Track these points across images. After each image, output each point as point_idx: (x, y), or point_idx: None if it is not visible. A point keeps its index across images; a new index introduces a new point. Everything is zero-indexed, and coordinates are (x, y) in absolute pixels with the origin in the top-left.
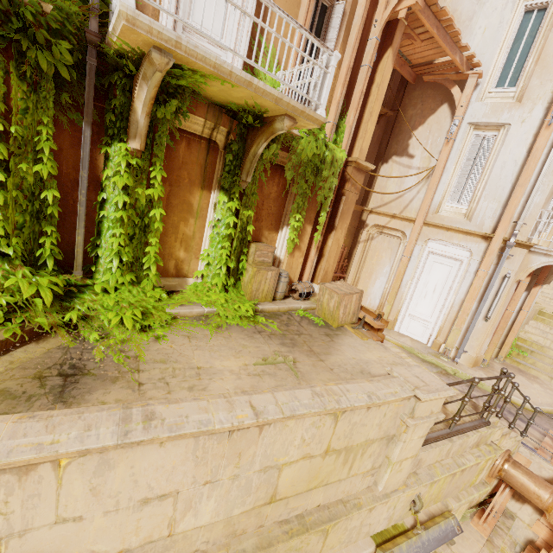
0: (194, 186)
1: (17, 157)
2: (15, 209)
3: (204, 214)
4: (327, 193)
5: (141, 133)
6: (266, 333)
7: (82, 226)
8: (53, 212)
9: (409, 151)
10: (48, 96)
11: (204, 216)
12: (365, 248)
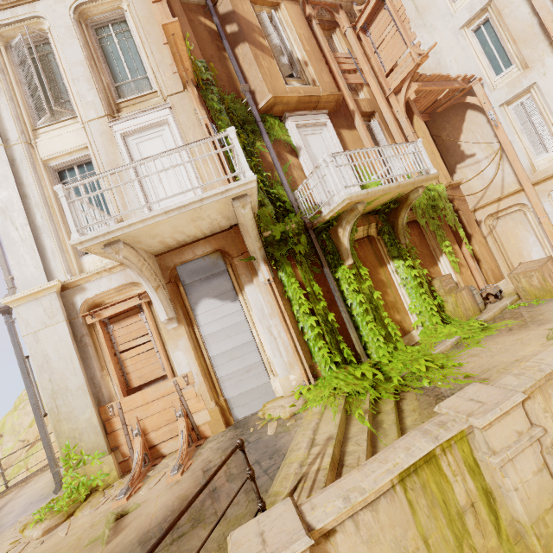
0: (377, 268)
1: (312, 304)
2: (322, 335)
3: (392, 282)
4: (452, 215)
5: (350, 253)
6: (515, 327)
7: (352, 327)
8: (334, 327)
9: (467, 154)
10: (305, 266)
11: (392, 283)
12: (495, 238)
